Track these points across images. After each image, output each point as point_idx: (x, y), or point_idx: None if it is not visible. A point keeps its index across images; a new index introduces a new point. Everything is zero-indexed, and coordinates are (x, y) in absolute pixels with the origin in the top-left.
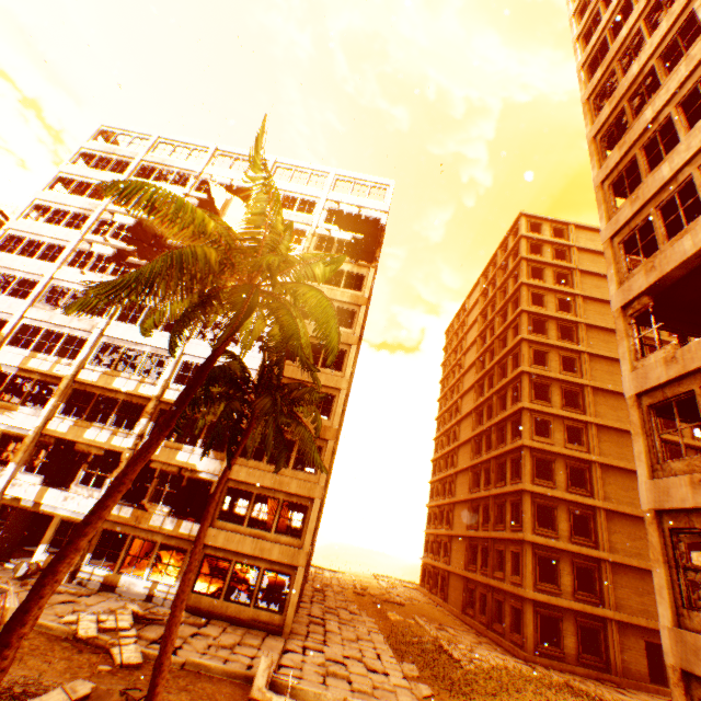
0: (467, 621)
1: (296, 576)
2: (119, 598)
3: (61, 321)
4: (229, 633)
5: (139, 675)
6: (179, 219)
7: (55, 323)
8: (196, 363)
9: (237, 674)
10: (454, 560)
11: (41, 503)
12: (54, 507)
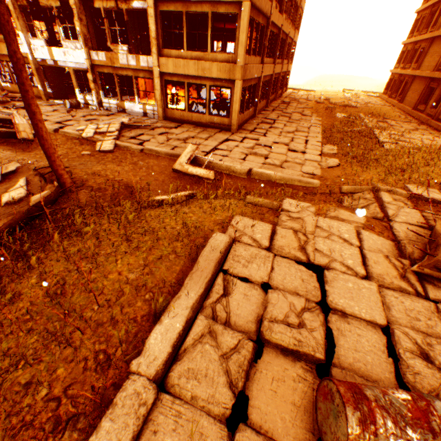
0: (413, 116)
1: (234, 90)
2: (126, 117)
3: None
4: (189, 132)
5: (109, 157)
6: None
7: None
8: None
9: (174, 155)
10: (424, 65)
11: (56, 61)
12: (64, 63)
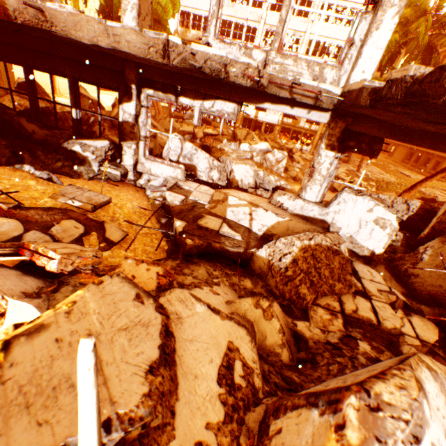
0: (402, 165)
1: None
2: None
3: (241, 16)
4: None
5: None
6: (417, 22)
7: (238, 18)
8: (316, 40)
9: None
10: None
11: (256, 117)
12: (262, 119)
